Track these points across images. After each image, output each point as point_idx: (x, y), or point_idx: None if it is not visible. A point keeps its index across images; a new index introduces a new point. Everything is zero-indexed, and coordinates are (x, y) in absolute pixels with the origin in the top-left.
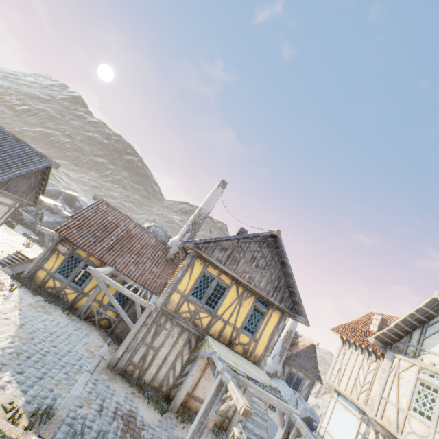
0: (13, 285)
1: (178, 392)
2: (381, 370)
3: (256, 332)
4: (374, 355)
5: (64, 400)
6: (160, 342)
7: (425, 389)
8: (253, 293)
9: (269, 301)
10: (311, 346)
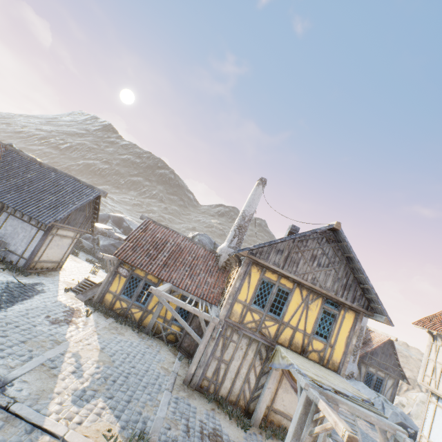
0: (88, 311)
1: (257, 406)
2: None
3: (330, 336)
4: None
5: (153, 423)
6: (229, 355)
7: None
8: (319, 295)
9: (339, 301)
10: (388, 341)
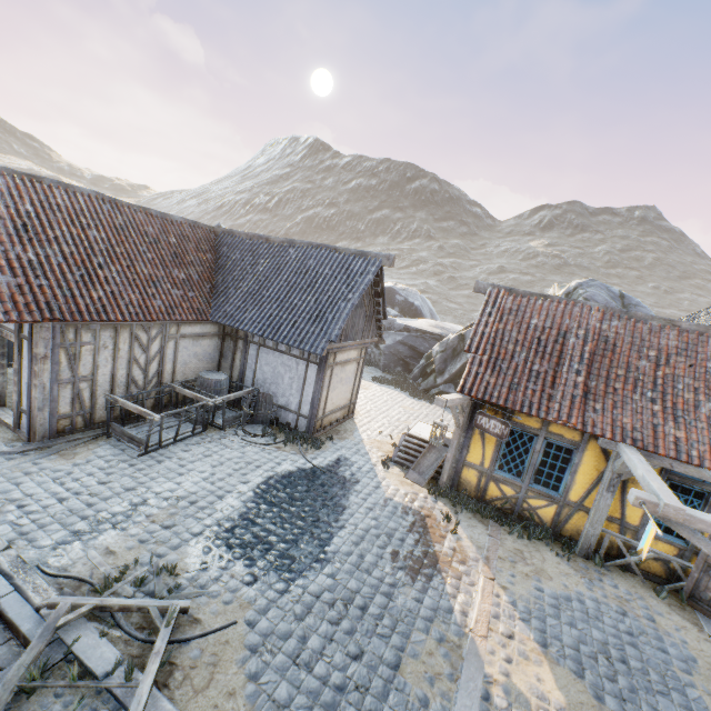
0: (448, 517)
1: None
2: None
3: None
4: None
5: None
6: None
7: None
8: None
9: None
10: None
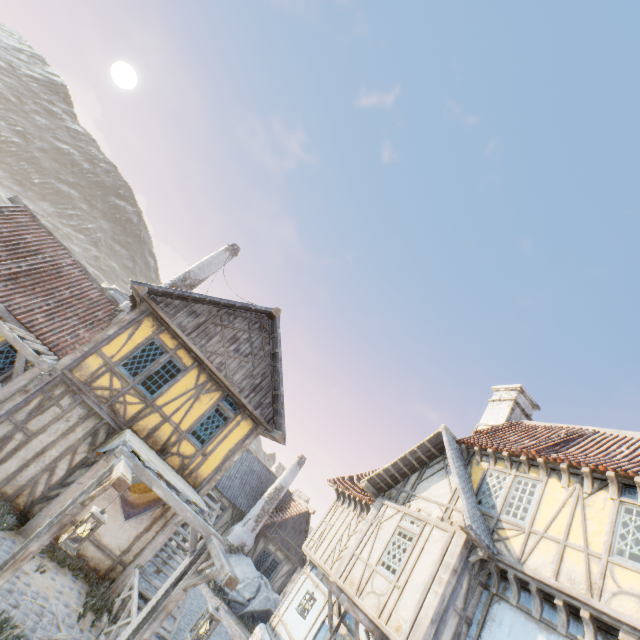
0: None
1: (46, 507)
2: (364, 521)
3: (210, 442)
4: (366, 510)
5: None
6: (41, 424)
7: (401, 539)
8: (221, 388)
9: (241, 404)
10: (305, 514)
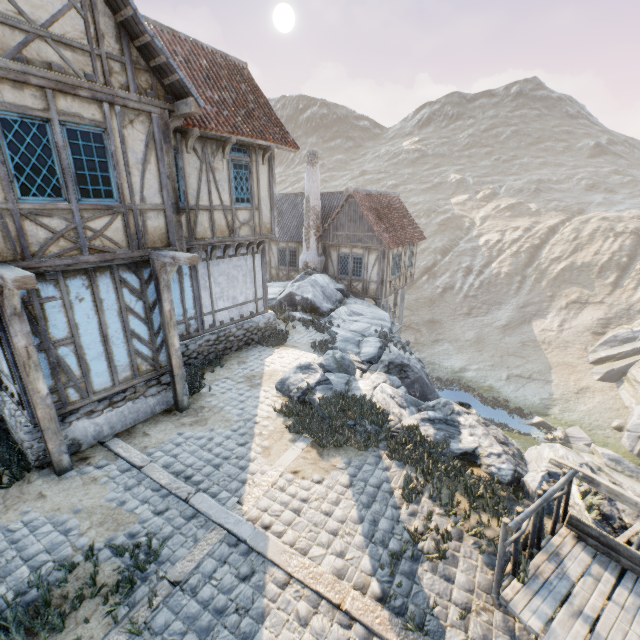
0: None
1: None
2: None
3: None
4: None
5: None
6: None
7: None
8: None
9: None
10: (354, 200)
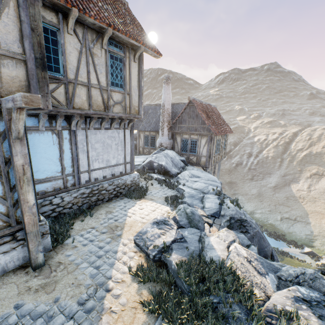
0: None
1: None
2: None
3: None
4: None
5: None
6: None
7: None
8: None
9: None
10: (192, 104)
